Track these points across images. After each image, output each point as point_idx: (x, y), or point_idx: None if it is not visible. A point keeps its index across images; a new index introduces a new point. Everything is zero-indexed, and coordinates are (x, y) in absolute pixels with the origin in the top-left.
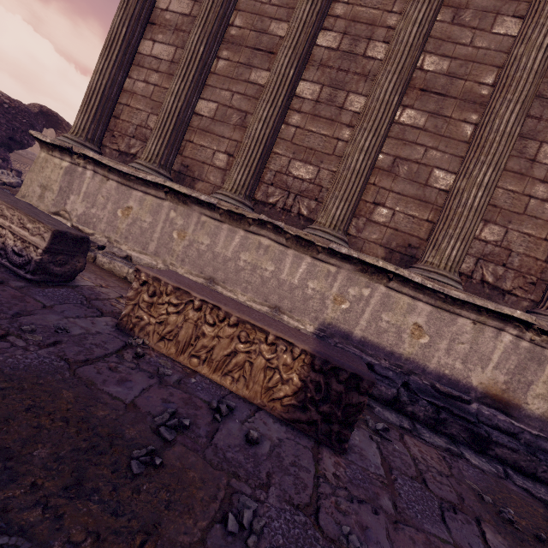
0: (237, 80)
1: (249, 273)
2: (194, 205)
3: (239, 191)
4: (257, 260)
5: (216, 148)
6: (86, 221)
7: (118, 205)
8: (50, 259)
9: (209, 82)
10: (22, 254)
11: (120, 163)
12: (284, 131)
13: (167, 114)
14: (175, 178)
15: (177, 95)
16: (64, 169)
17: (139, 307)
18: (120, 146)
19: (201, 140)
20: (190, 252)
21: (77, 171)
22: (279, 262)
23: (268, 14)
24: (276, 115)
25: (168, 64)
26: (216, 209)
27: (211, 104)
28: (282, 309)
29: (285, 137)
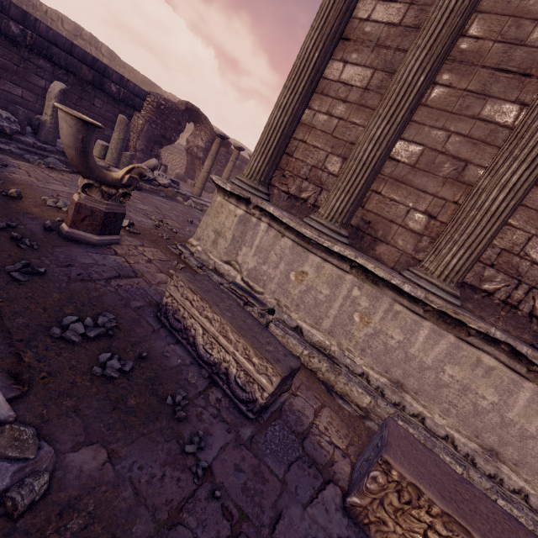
0: (459, 116)
1: (455, 393)
2: (388, 289)
3: (450, 278)
4: (470, 381)
5: (411, 205)
6: (256, 277)
7: (291, 266)
8: (270, 397)
9: (415, 117)
10: (246, 390)
11: (300, 223)
12: (528, 194)
13: (361, 165)
14: (350, 234)
15: (377, 141)
16: (238, 218)
17: (382, 507)
18: (289, 188)
19: (392, 193)
20: (374, 342)
21: (251, 221)
22: (507, 393)
23: (532, 13)
24: (533, 179)
25: (360, 92)
26: (420, 303)
27: (413, 147)
28: (501, 456)
29: (528, 203)
